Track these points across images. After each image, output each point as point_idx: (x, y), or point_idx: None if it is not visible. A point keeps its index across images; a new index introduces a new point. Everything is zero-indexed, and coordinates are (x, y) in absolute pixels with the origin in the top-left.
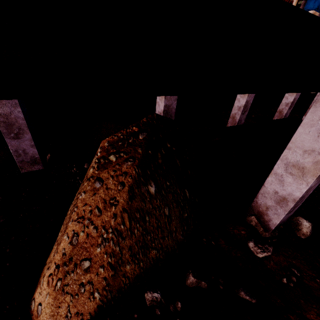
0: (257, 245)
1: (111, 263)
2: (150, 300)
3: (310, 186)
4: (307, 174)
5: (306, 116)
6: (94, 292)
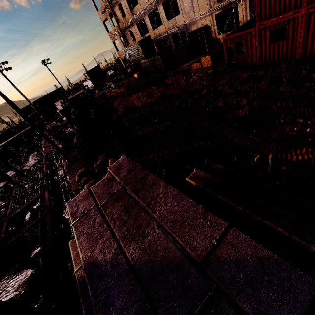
0: None
1: None
2: None
3: None
4: None
5: None
6: None
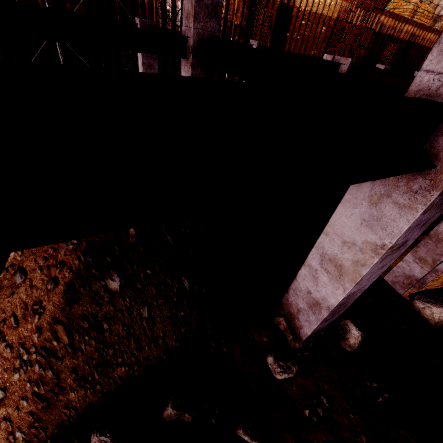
0: (278, 361)
1: (40, 394)
2: None
3: (348, 293)
4: (345, 276)
5: (349, 190)
6: (15, 431)
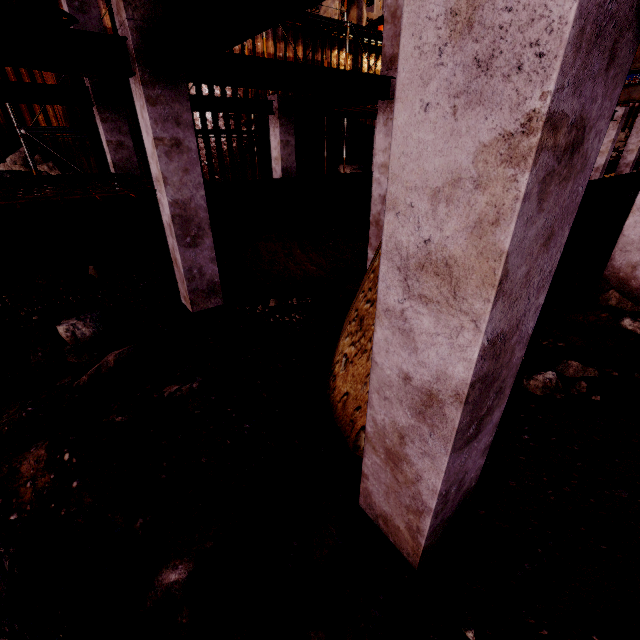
0: (636, 320)
1: None
2: (541, 388)
3: None
4: None
5: None
6: None
